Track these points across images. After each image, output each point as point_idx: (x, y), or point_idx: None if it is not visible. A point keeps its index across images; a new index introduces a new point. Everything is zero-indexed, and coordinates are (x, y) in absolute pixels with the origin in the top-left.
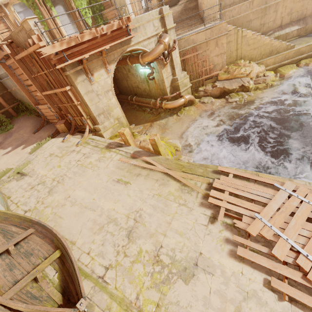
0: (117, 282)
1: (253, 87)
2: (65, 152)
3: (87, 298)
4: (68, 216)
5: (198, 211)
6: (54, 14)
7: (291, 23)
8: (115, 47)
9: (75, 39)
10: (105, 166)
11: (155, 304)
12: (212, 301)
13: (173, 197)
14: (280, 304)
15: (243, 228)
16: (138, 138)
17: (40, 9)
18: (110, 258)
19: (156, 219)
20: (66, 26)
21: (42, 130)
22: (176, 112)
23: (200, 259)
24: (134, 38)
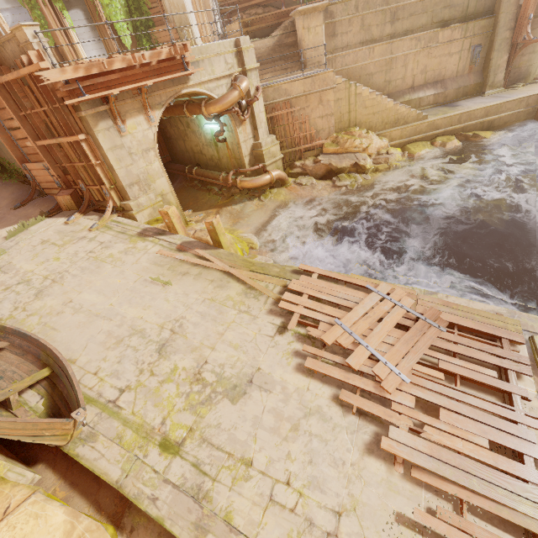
0: (136, 406)
1: (371, 168)
2: (68, 239)
3: (88, 426)
4: (66, 327)
5: (264, 319)
6: (67, 21)
7: (426, 85)
8: (164, 85)
9: (98, 65)
10: (134, 261)
11: (187, 429)
12: (264, 420)
13: (233, 302)
14: (346, 419)
15: (318, 336)
16: (193, 226)
17: (43, 10)
18: (129, 378)
19: (204, 329)
20: (87, 43)
21: (30, 205)
22: (258, 196)
23: (257, 375)
24: (195, 76)
